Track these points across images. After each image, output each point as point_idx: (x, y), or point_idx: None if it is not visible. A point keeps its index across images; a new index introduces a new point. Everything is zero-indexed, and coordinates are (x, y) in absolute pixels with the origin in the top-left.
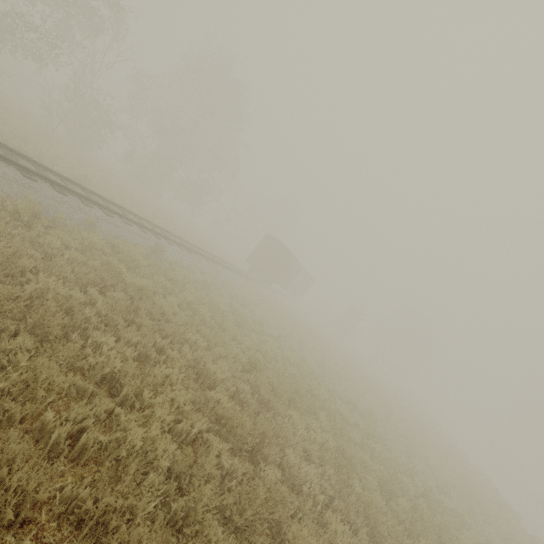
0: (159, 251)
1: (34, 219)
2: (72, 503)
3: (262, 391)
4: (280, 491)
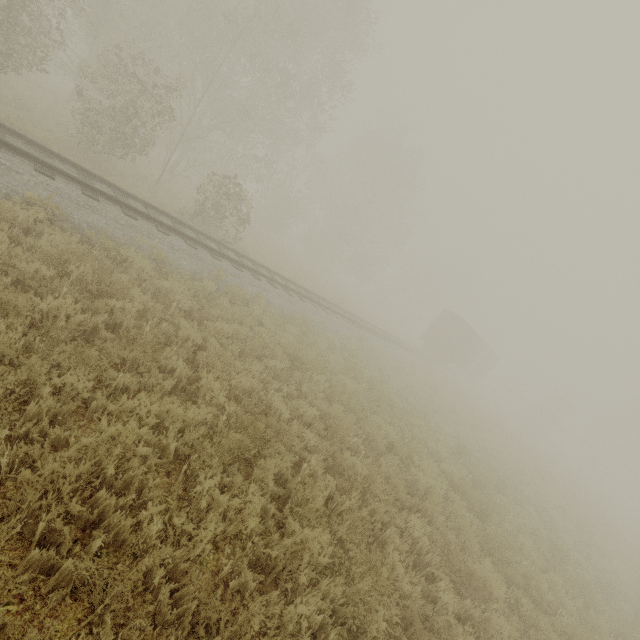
0: (364, 341)
1: (307, 329)
2: (408, 504)
3: (474, 473)
4: (509, 541)
